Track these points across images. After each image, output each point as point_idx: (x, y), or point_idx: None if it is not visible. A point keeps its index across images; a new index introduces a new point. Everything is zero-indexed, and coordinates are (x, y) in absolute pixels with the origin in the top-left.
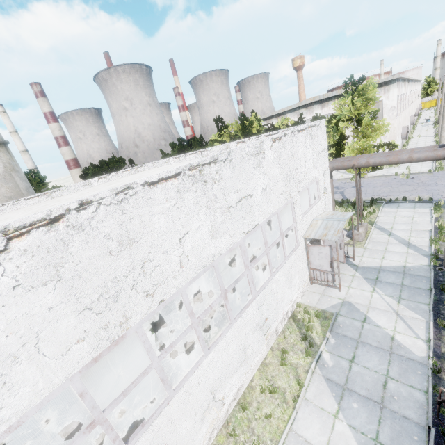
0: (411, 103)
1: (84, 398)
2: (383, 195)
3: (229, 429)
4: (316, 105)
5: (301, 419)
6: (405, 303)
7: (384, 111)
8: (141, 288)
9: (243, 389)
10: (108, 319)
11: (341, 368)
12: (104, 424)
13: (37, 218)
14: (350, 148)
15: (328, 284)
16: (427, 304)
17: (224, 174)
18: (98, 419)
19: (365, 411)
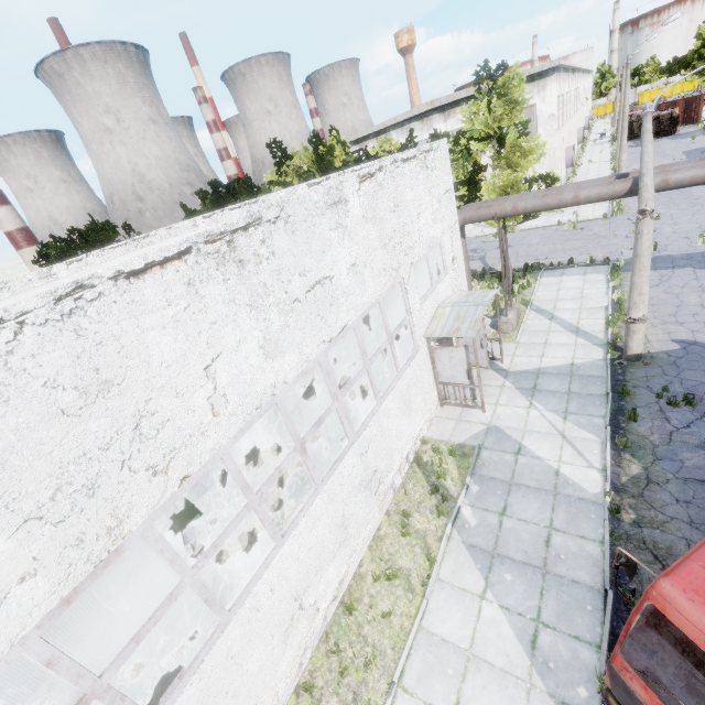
0: (579, 109)
1: (56, 667)
2: (541, 258)
3: (329, 644)
4: (435, 115)
5: (434, 610)
6: (574, 419)
7: (540, 123)
8: (141, 463)
9: (347, 580)
10: (80, 528)
11: (488, 527)
12: (106, 696)
13: None
14: (489, 186)
15: (466, 404)
16: (602, 417)
17: (276, 244)
18: (92, 692)
19: (522, 582)
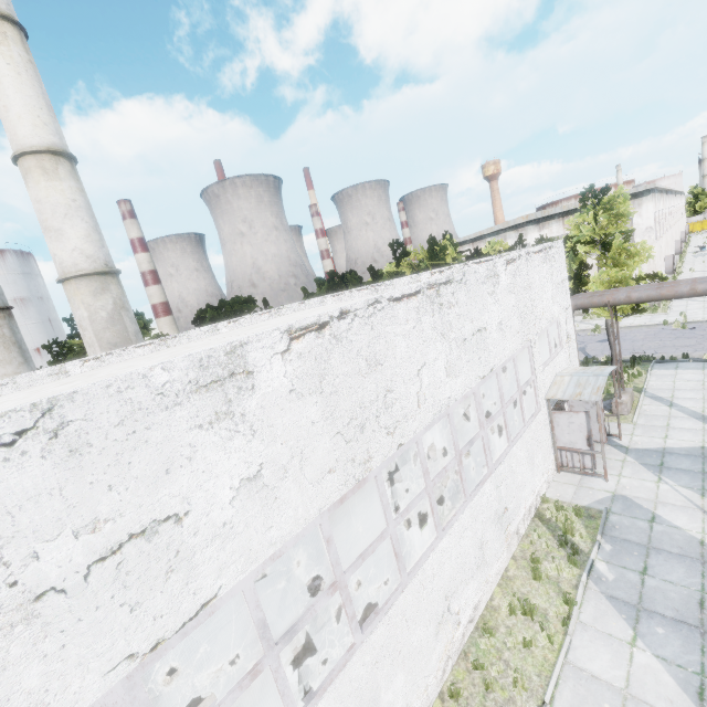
0: (674, 224)
1: (330, 547)
2: (649, 352)
3: (469, 661)
4: (530, 226)
5: (579, 648)
6: None
7: (636, 233)
8: (383, 422)
9: (480, 608)
10: (354, 452)
11: (629, 583)
12: (344, 591)
13: (311, 322)
14: (597, 280)
15: (585, 472)
16: None
17: (459, 298)
18: (339, 581)
19: (677, 637)
